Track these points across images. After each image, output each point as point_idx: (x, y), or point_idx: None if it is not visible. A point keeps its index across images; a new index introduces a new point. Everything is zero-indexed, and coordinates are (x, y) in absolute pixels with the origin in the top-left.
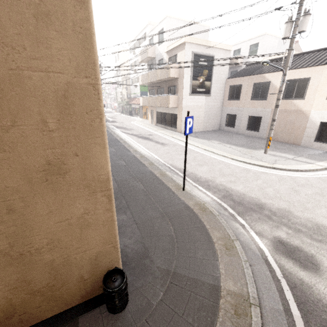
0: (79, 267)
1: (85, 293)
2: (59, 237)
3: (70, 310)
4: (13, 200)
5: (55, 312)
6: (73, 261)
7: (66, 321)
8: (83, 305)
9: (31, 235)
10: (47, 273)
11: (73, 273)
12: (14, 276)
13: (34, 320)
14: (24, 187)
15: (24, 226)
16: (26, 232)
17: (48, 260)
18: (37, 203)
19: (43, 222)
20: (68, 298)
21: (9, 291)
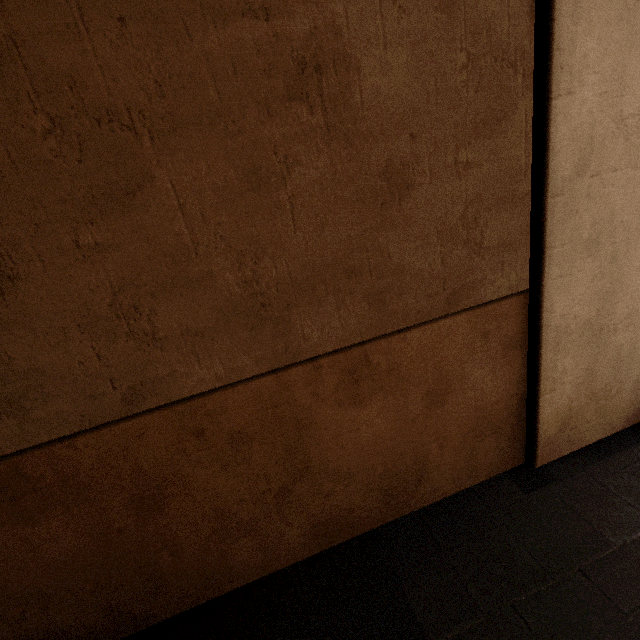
0: (639, 364)
1: (631, 413)
2: (637, 307)
3: (616, 436)
4: (619, 243)
5: (597, 438)
6: (637, 353)
7: (626, 446)
8: (631, 431)
9: (617, 300)
10: (610, 367)
11: (632, 373)
12: (585, 364)
13: (578, 444)
14: (633, 223)
15: (616, 285)
16: (614, 294)
17: (618, 344)
18: (636, 248)
19: (632, 279)
20: (614, 416)
21: (575, 387)
